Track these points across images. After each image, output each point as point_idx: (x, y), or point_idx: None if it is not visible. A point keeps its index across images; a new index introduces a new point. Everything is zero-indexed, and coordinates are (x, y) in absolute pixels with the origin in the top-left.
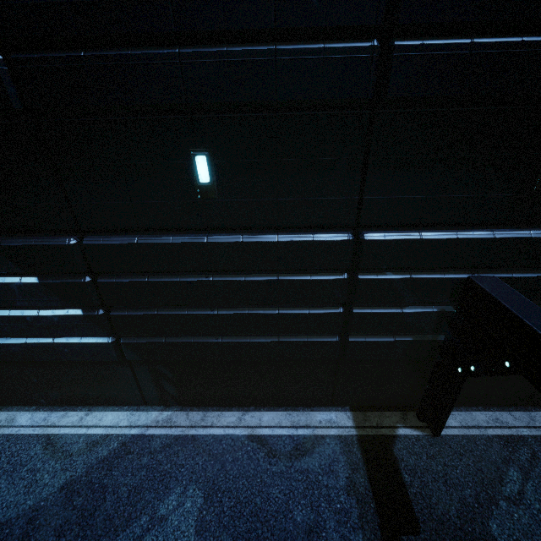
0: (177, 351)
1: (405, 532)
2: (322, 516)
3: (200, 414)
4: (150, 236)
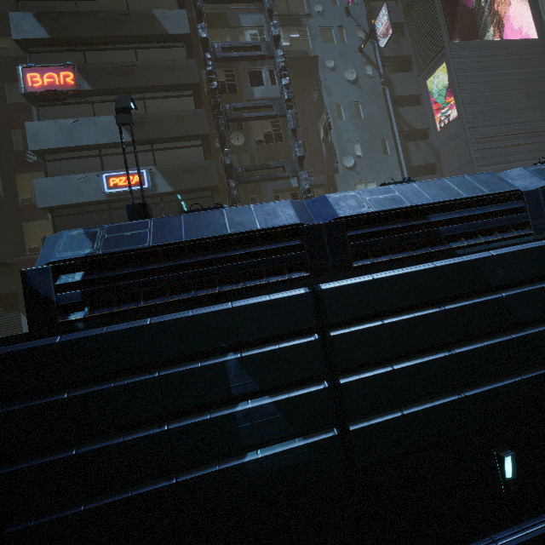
0: None
1: None
2: None
3: None
4: None
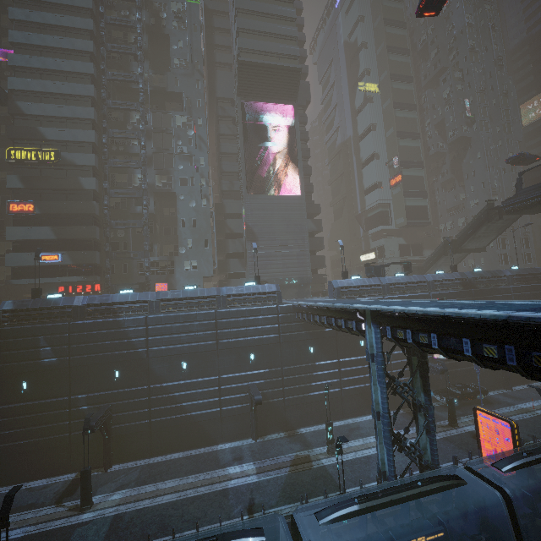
0: (3, 450)
1: (67, 496)
2: (40, 500)
3: (6, 487)
4: (5, 405)
